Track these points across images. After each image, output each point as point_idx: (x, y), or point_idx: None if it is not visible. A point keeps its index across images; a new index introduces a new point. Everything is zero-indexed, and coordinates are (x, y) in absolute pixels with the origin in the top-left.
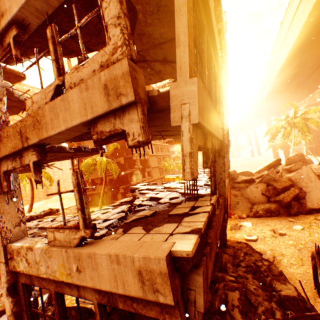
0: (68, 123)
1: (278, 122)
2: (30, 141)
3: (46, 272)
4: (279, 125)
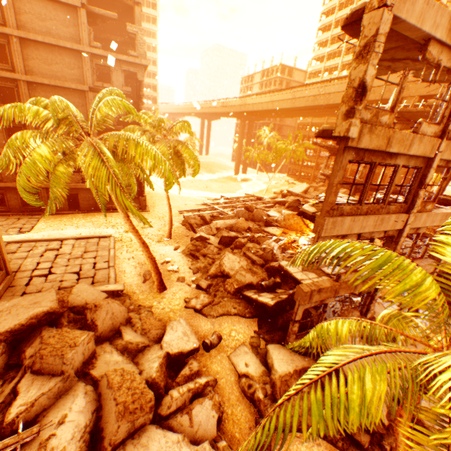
0: None
1: (282, 143)
2: None
3: None
4: (289, 149)
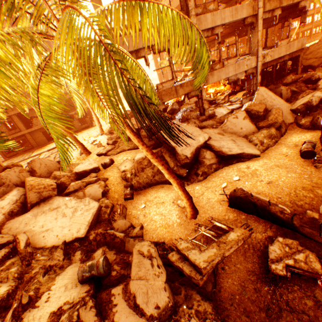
0: (297, 0)
1: None
2: (283, 5)
3: (277, 56)
4: None
